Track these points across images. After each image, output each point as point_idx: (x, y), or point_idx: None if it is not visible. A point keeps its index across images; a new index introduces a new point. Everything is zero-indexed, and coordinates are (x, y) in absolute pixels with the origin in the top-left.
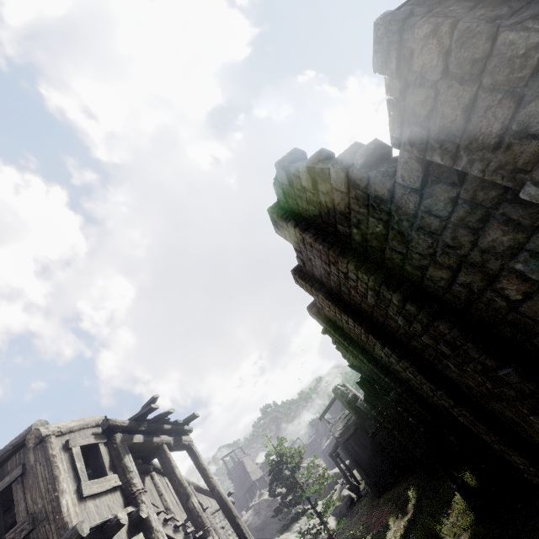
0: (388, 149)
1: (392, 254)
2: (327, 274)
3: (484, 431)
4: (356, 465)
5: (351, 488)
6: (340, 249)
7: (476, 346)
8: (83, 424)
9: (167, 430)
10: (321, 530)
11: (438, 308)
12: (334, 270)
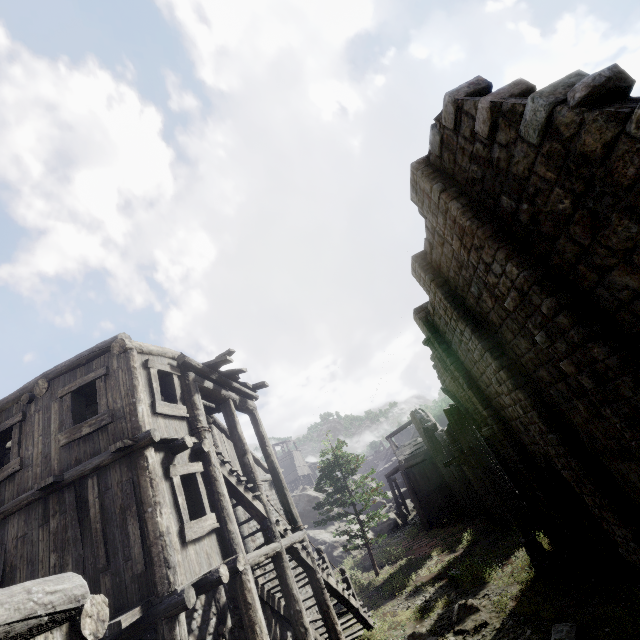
0: (629, 82)
1: (565, 246)
2: (458, 268)
3: (589, 491)
4: (413, 493)
5: (399, 513)
6: (493, 231)
7: (635, 382)
8: (162, 351)
9: (235, 388)
10: (359, 535)
11: (601, 328)
12: (474, 259)
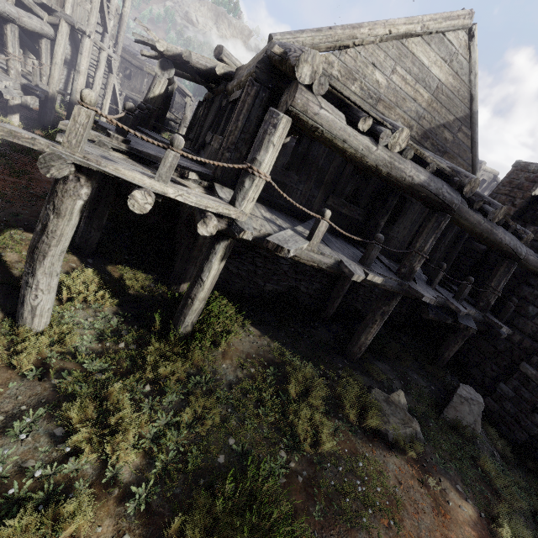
0: None
1: None
2: None
3: None
4: None
5: None
6: None
7: None
8: (491, 172)
9: None
10: None
11: None
12: None
